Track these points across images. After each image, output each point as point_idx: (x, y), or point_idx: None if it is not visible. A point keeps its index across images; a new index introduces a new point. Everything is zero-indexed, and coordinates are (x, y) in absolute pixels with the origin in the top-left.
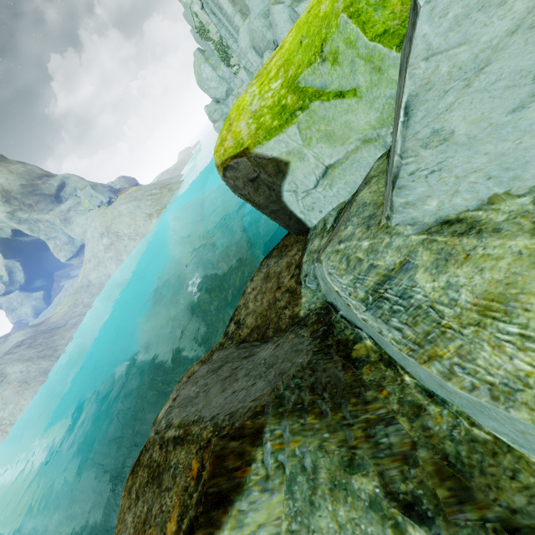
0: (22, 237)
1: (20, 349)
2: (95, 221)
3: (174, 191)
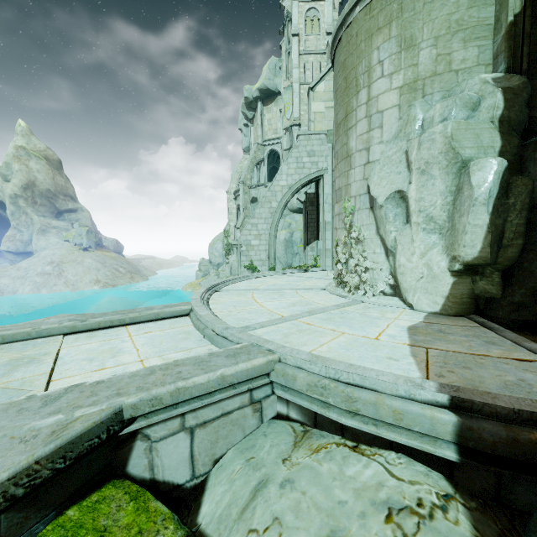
0: (0, 208)
1: None
2: (61, 250)
3: (134, 280)
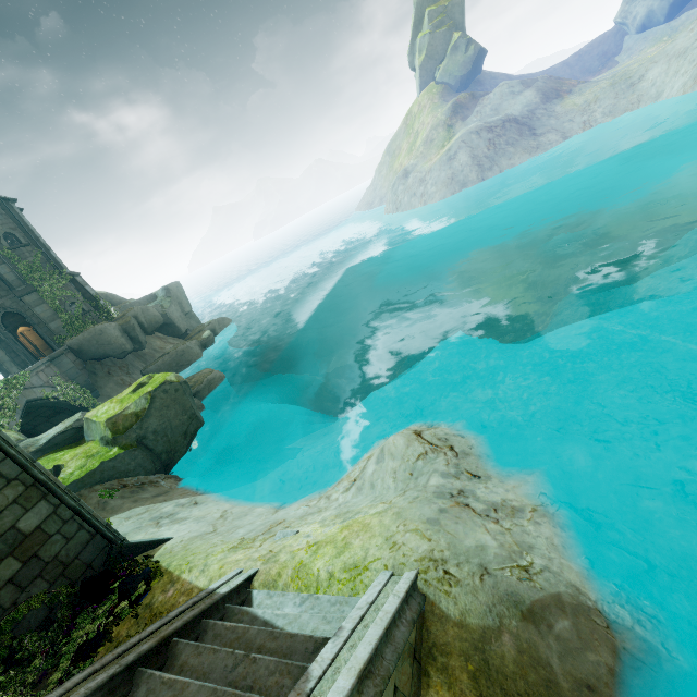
0: None
1: (484, 137)
2: None
3: None
